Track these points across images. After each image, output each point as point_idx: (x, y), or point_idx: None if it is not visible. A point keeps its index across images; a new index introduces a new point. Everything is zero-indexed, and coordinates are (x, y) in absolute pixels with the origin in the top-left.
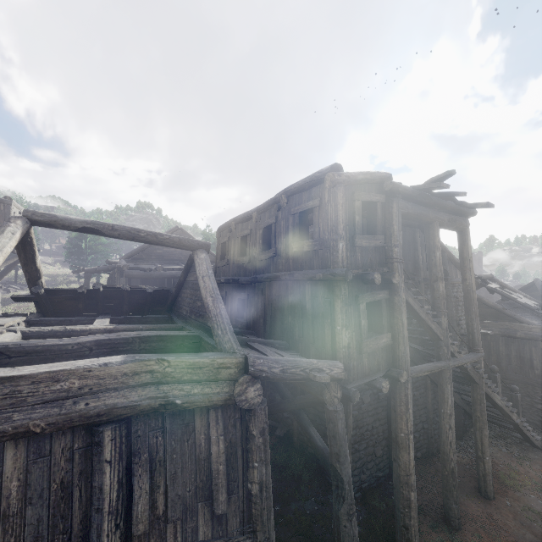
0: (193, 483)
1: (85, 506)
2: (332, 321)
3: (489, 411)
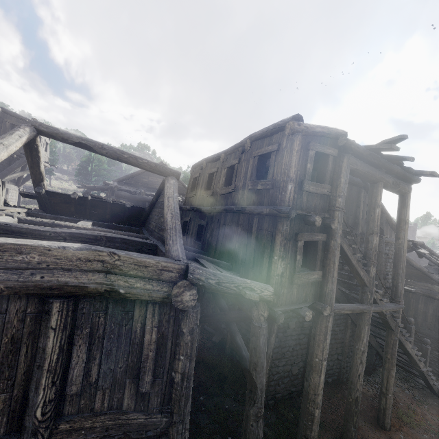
0: (125, 362)
1: (29, 361)
2: (271, 251)
3: (399, 356)
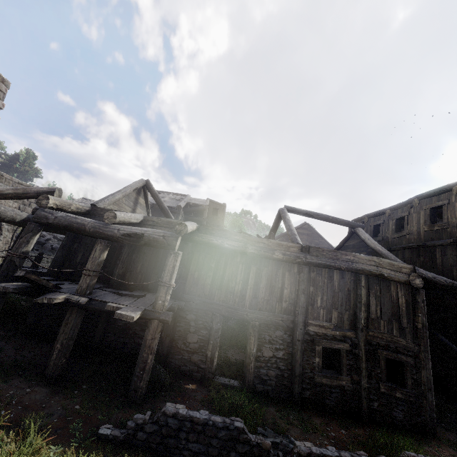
0: (390, 310)
1: (354, 300)
2: None
3: None
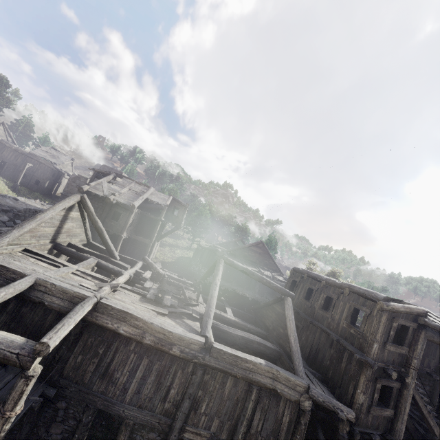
0: (272, 427)
1: (240, 410)
2: (356, 384)
3: None
